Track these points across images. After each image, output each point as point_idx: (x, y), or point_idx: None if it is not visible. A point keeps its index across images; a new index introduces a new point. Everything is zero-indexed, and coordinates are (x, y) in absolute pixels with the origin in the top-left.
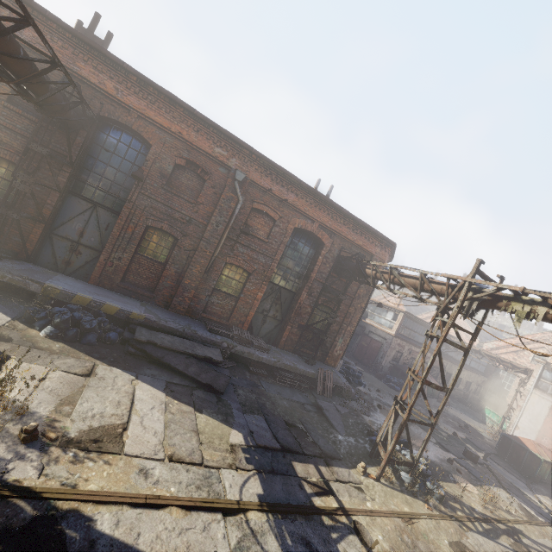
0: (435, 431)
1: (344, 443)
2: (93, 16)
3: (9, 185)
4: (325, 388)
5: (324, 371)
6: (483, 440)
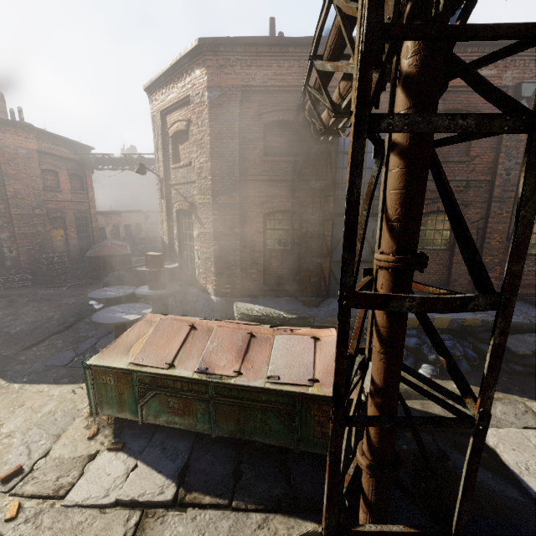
0: None
1: None
2: (269, 25)
3: (292, 233)
4: None
5: None
6: None
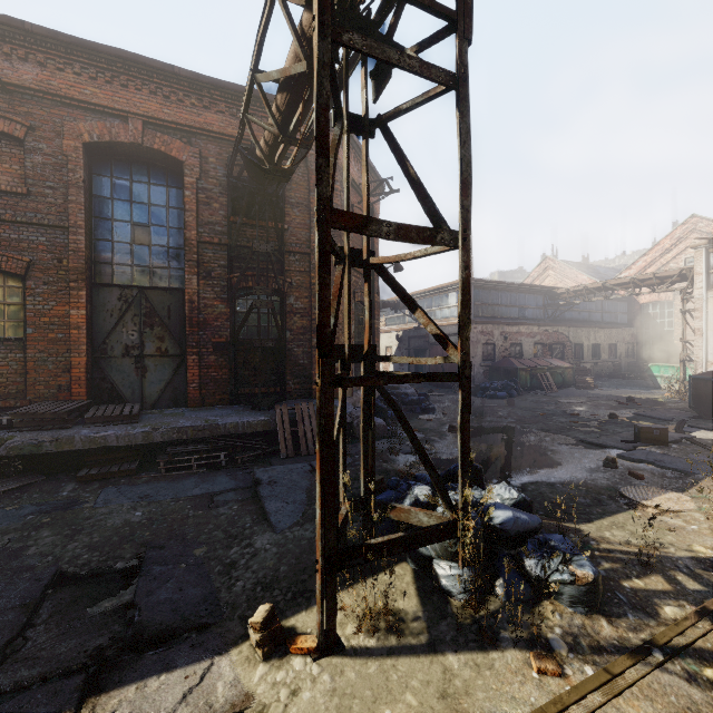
0: (575, 426)
1: (267, 554)
2: None
3: None
4: (300, 439)
5: (291, 407)
6: (665, 407)
